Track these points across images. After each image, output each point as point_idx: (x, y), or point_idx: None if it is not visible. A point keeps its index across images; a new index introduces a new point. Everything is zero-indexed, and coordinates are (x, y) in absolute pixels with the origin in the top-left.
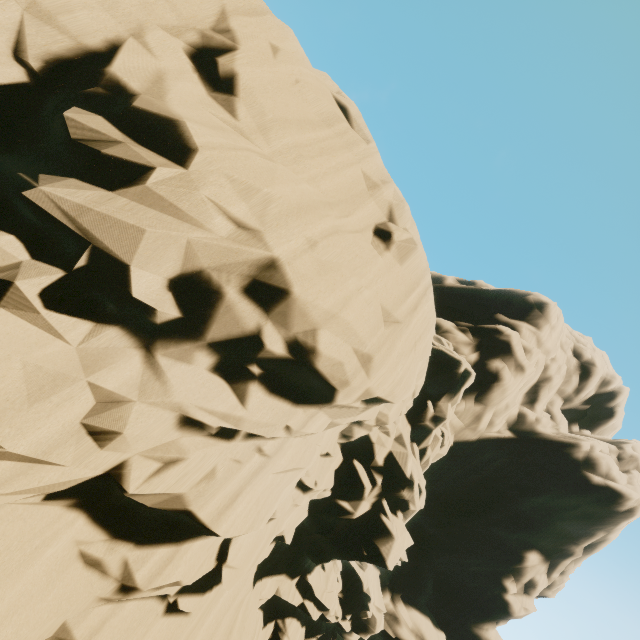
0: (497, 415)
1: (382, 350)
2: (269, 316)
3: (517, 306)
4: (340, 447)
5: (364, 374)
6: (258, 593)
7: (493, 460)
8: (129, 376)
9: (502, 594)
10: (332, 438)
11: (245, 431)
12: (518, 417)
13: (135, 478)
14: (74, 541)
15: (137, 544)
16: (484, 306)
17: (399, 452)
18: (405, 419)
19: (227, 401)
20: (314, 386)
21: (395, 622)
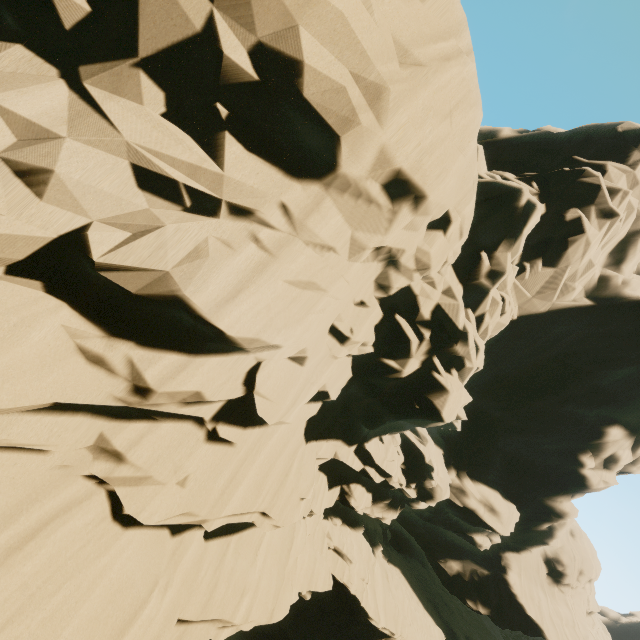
0: (571, 280)
1: (396, 86)
2: (213, 3)
3: (599, 143)
4: (379, 303)
5: (373, 119)
6: (313, 451)
7: (566, 334)
8: (50, 107)
9: (578, 469)
10: (366, 286)
11: (226, 202)
12: (599, 282)
13: (95, 242)
14: (65, 332)
15: (139, 344)
16: (553, 151)
17: (448, 304)
18: (455, 277)
19: (190, 153)
20: (309, 147)
21: (462, 494)
